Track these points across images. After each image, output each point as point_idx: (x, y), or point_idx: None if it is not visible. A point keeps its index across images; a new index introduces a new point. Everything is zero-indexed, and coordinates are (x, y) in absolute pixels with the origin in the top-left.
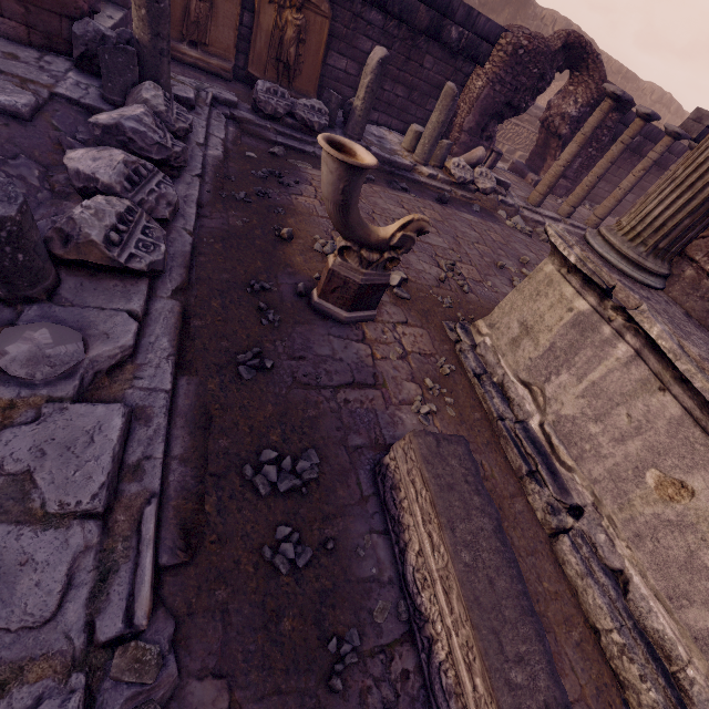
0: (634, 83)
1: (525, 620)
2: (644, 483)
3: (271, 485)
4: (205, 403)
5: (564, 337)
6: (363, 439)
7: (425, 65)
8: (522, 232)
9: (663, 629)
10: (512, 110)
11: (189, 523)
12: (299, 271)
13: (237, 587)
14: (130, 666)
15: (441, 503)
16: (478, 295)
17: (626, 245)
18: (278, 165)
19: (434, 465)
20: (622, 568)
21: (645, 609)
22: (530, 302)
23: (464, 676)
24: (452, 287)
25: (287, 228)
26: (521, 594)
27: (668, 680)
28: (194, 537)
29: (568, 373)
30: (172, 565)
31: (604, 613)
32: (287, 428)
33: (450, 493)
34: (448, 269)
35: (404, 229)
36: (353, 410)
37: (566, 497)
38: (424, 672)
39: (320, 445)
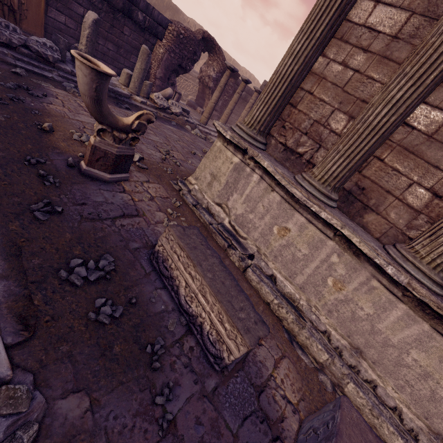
0: (238, 67)
1: (240, 294)
2: (273, 233)
3: (84, 279)
4: (11, 239)
5: (231, 177)
6: (139, 244)
7: (125, 33)
8: (201, 137)
9: (290, 291)
10: (182, 69)
11: (24, 314)
12: (66, 152)
13: (76, 341)
14: (5, 403)
15: (192, 255)
16: (185, 167)
17: (248, 130)
18: (23, 82)
19: (185, 239)
20: (272, 274)
21: (283, 286)
22: (213, 163)
23: (220, 328)
24: (170, 163)
25: (47, 123)
26: (236, 285)
27: (295, 309)
28: (31, 322)
29: (236, 194)
30: (17, 343)
31: (269, 294)
32: (85, 245)
33: (195, 250)
34: (166, 154)
35: (139, 119)
36: (128, 229)
37: (246, 252)
38: (201, 343)
39: (112, 251)
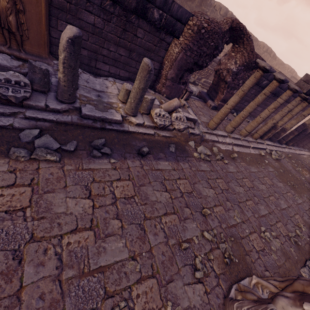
0: (256, 42)
1: None
2: None
3: None
4: None
5: None
6: None
7: (138, 35)
8: (204, 159)
9: None
10: (198, 66)
11: None
12: None
13: None
14: None
15: None
16: None
17: None
18: None
19: None
20: None
21: None
22: None
23: None
24: None
25: None
26: None
27: None
28: None
29: None
30: None
31: None
32: None
33: None
34: None
35: None
36: None
37: None
38: None
39: None
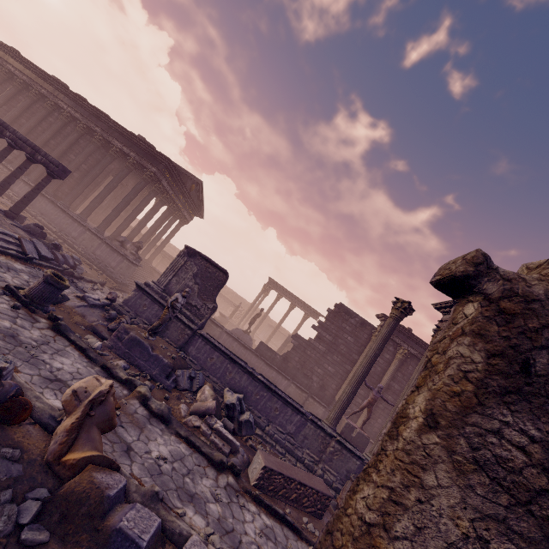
0: (242, 300)
1: None
2: None
3: None
4: None
5: None
6: None
7: None
8: None
9: None
10: None
11: None
12: None
13: None
14: None
15: None
16: None
17: None
18: None
19: None
20: None
21: None
22: None
23: None
24: None
25: None
26: None
27: None
28: None
29: None
30: None
31: None
32: None
33: None
34: None
35: None
36: None
37: None
38: None
39: None
